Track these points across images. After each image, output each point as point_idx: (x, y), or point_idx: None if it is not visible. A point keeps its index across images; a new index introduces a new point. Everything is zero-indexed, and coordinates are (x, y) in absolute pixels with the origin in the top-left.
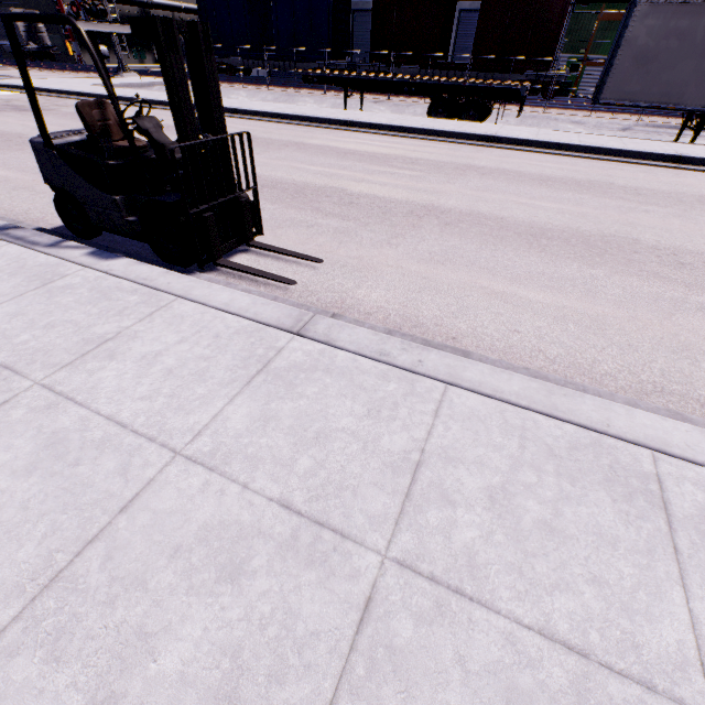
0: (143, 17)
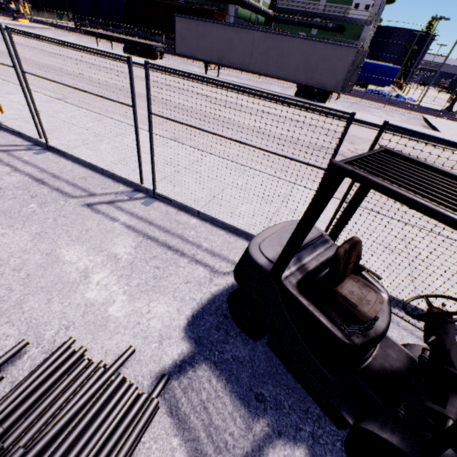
0: None
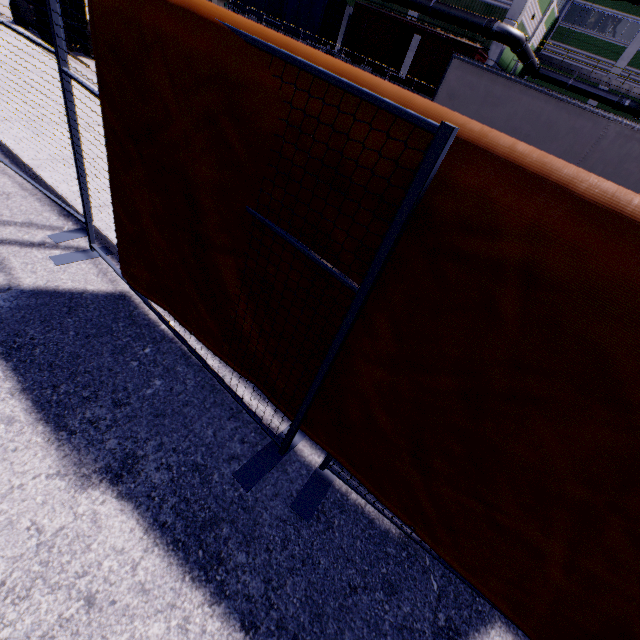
0: None
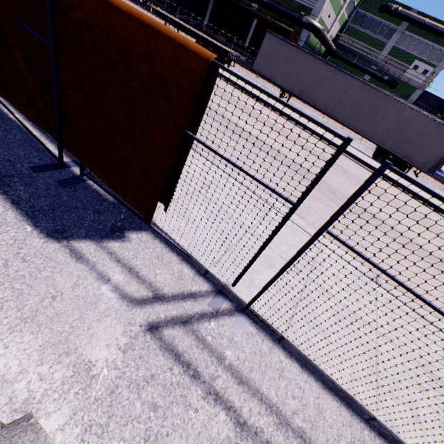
0: None
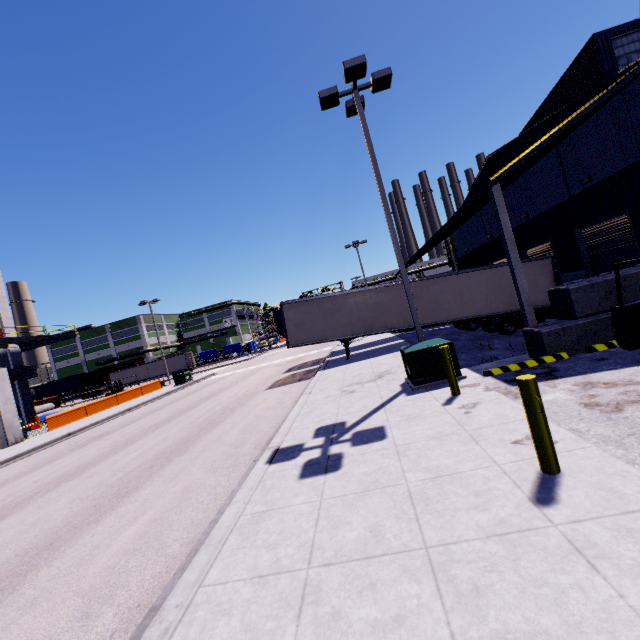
0: None
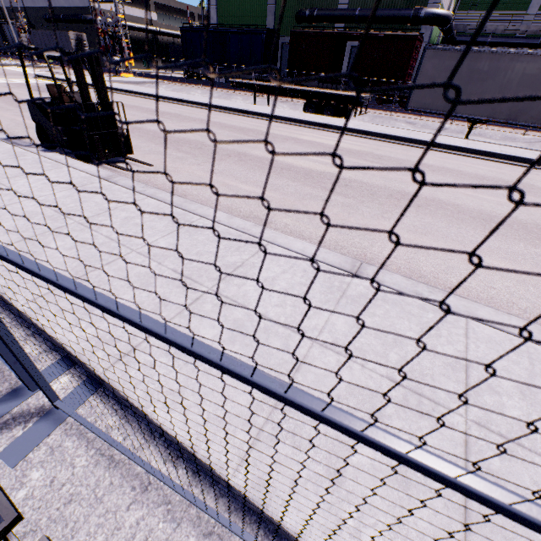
0: (66, 51)
